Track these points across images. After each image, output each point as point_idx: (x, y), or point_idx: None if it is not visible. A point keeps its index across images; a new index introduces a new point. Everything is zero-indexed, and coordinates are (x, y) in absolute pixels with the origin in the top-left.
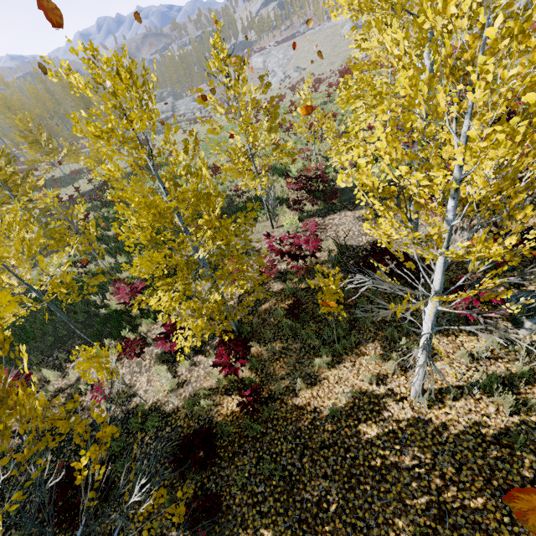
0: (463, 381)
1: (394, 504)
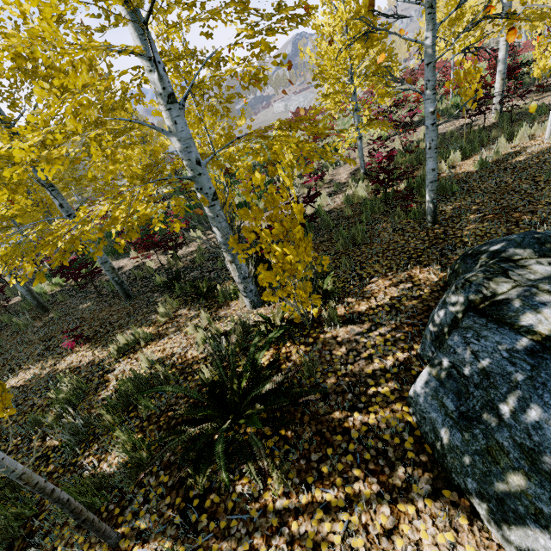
0: None
1: None
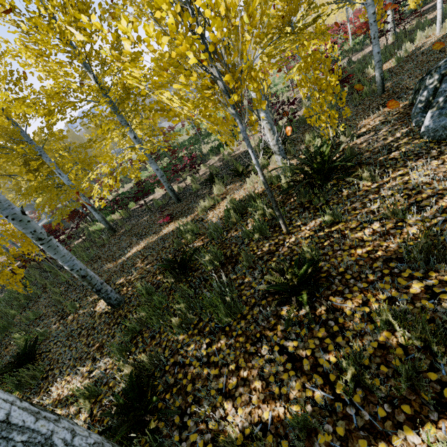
0: None
1: None
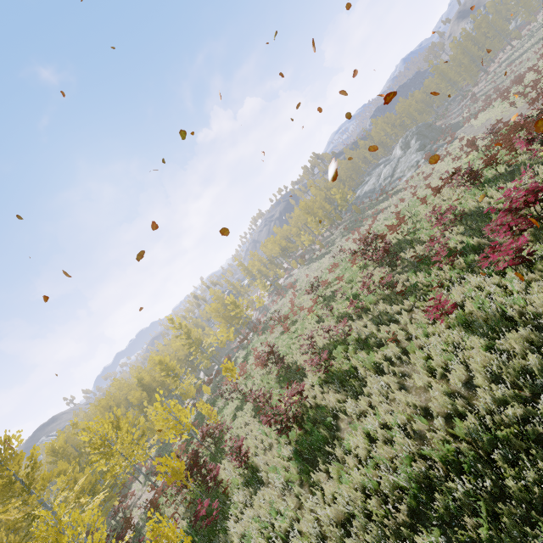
0: None
1: None
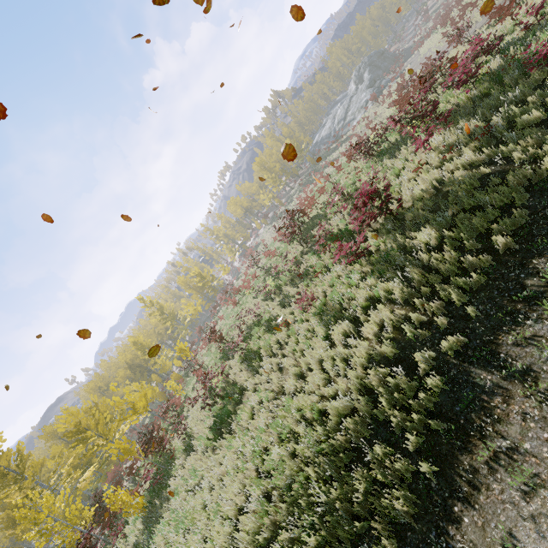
0: None
1: None
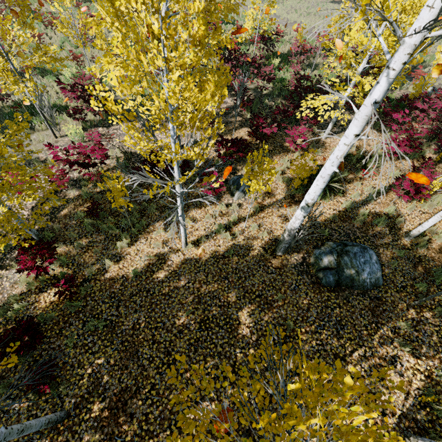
0: (209, 231)
1: (177, 306)
